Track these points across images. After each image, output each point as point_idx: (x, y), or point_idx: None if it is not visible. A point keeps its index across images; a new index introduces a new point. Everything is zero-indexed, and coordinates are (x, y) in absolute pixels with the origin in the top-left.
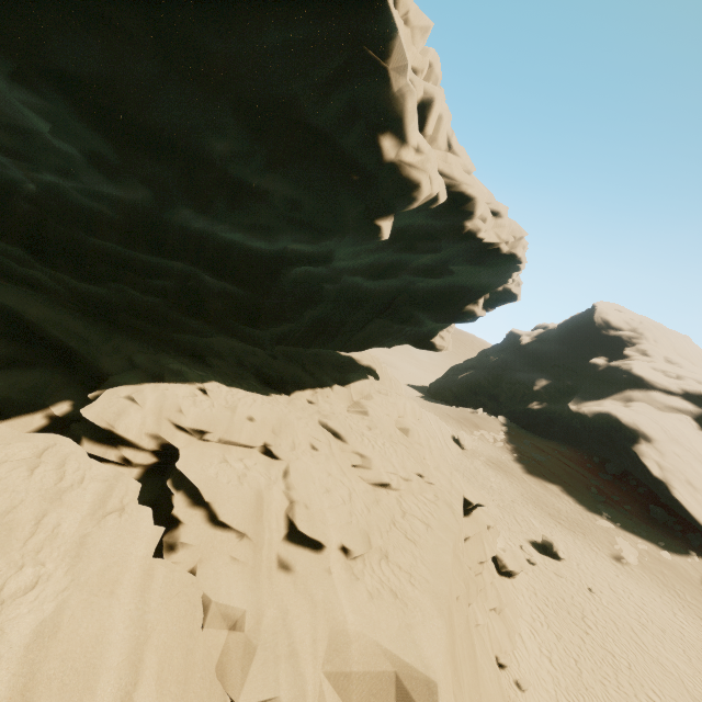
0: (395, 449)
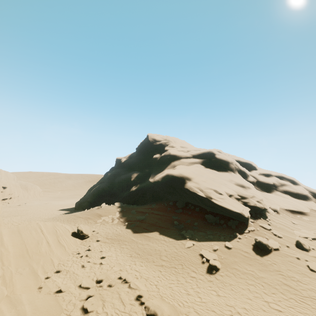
0: None
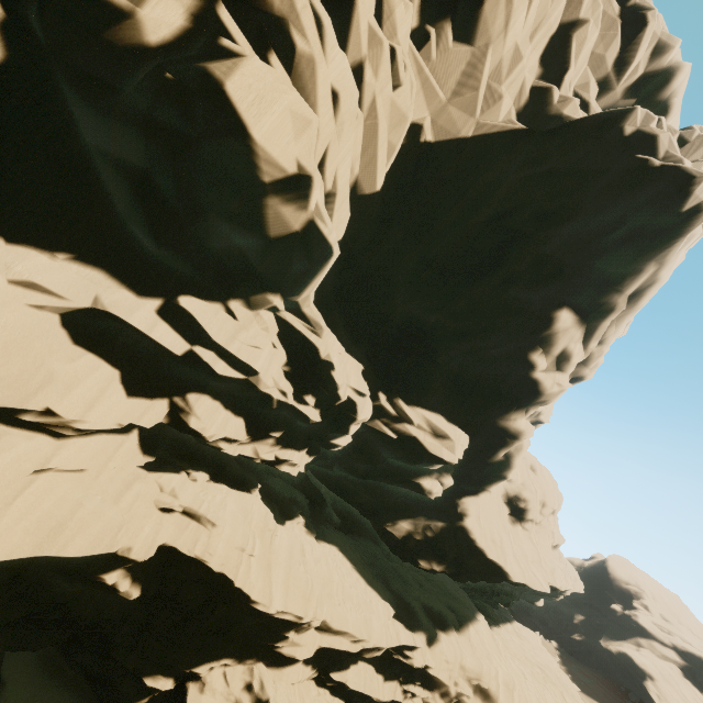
0: (547, 659)
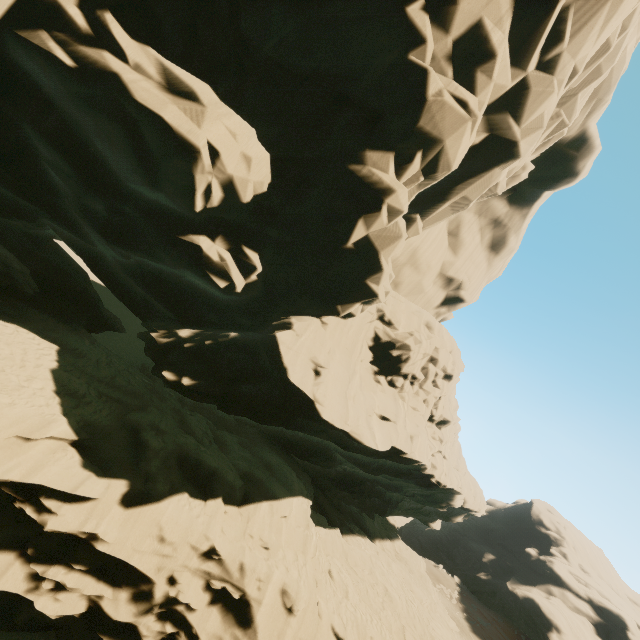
0: (423, 587)
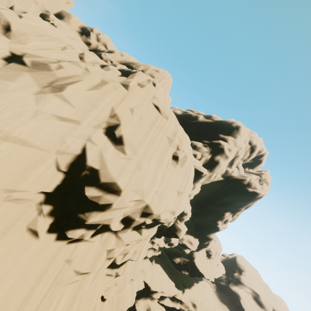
0: (211, 293)
